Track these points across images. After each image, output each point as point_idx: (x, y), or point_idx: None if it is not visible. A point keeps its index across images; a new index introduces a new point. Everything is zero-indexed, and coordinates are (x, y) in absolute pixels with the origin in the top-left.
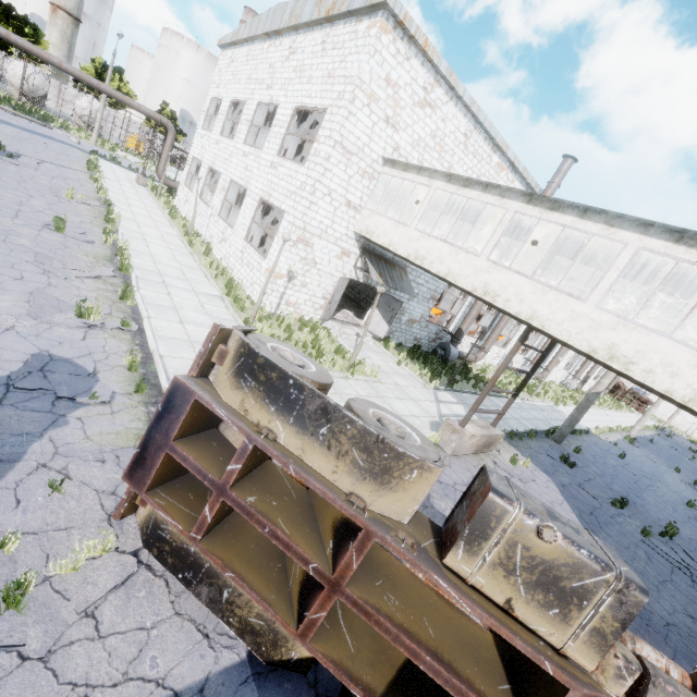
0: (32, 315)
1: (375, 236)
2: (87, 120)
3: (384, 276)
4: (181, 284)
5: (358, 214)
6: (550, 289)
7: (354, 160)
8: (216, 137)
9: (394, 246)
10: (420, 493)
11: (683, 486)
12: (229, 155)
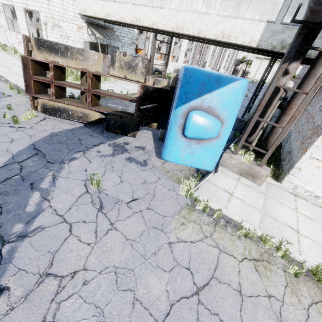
0: None
1: (87, 12)
2: None
3: (103, 34)
4: (12, 65)
5: (75, 1)
6: (154, 8)
7: None
8: None
9: (97, 13)
10: (101, 63)
11: (248, 93)
12: None
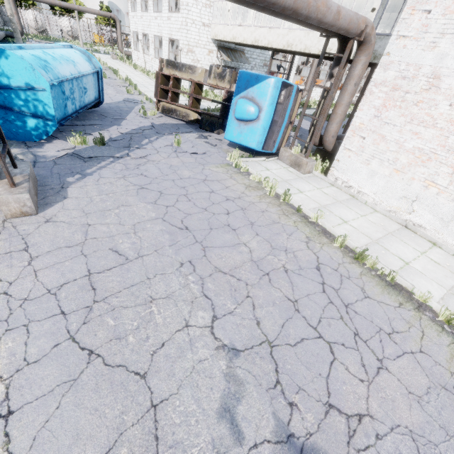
0: (117, 93)
1: (218, 37)
2: (72, 33)
3: (231, 57)
4: (150, 86)
5: (210, 28)
6: (271, 29)
7: (199, 0)
8: (140, 14)
9: (225, 38)
10: (203, 75)
11: None
12: (149, 22)
